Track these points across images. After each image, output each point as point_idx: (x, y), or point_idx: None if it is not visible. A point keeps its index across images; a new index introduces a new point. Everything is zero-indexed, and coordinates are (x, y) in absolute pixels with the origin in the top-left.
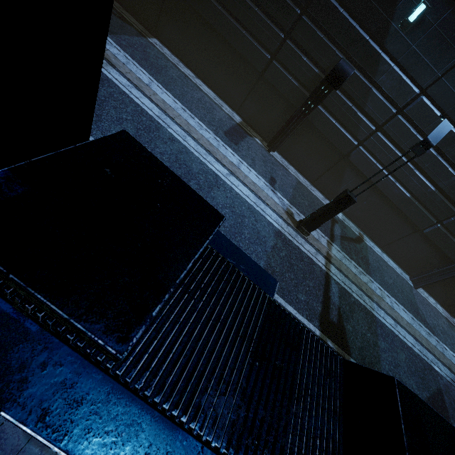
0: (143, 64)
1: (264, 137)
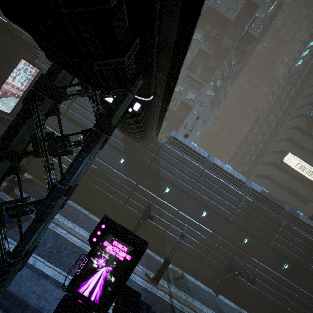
0: (69, 218)
1: None
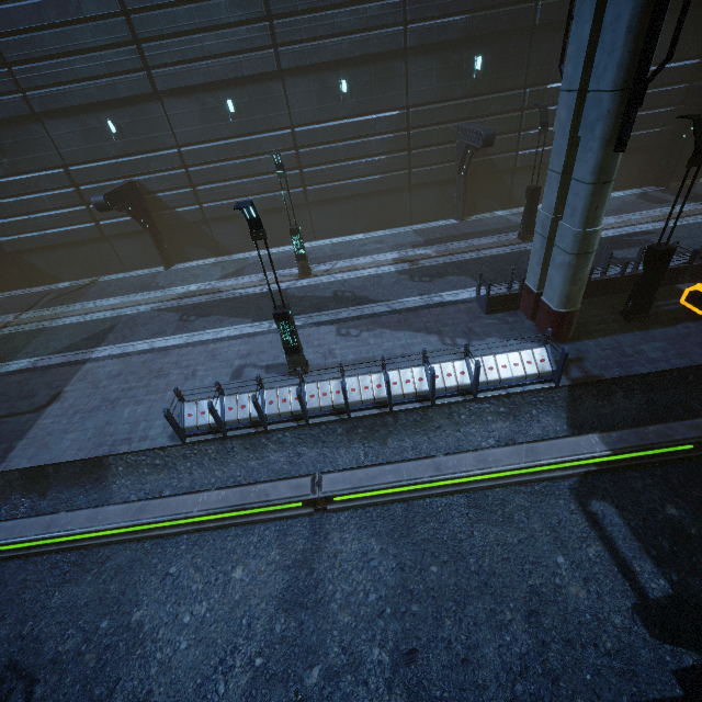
0: None
1: None
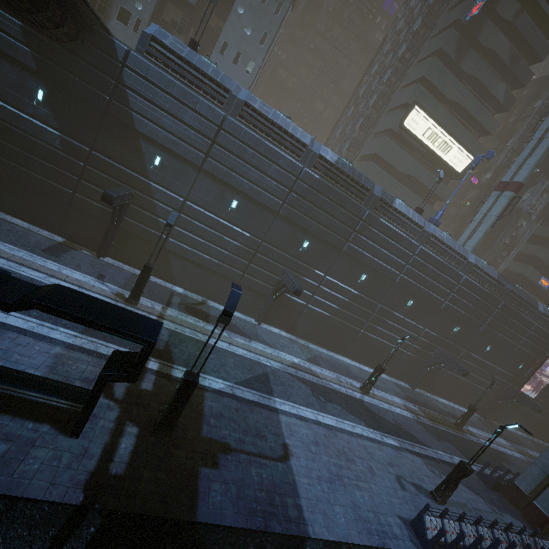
0: None
1: (93, 249)
